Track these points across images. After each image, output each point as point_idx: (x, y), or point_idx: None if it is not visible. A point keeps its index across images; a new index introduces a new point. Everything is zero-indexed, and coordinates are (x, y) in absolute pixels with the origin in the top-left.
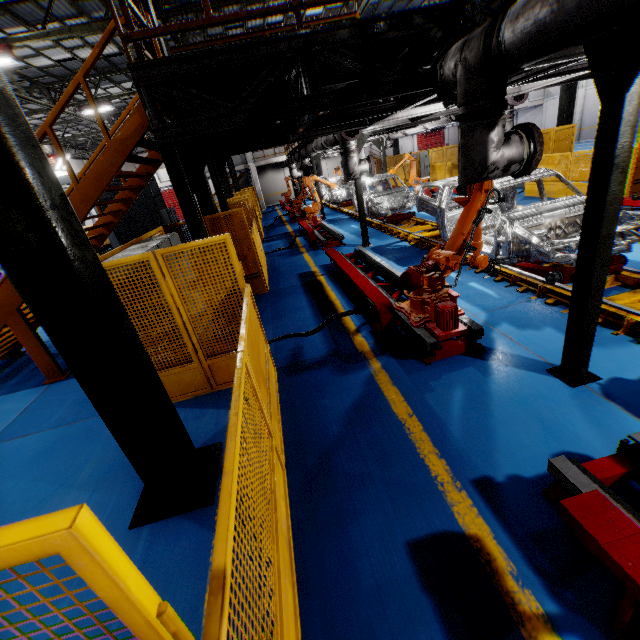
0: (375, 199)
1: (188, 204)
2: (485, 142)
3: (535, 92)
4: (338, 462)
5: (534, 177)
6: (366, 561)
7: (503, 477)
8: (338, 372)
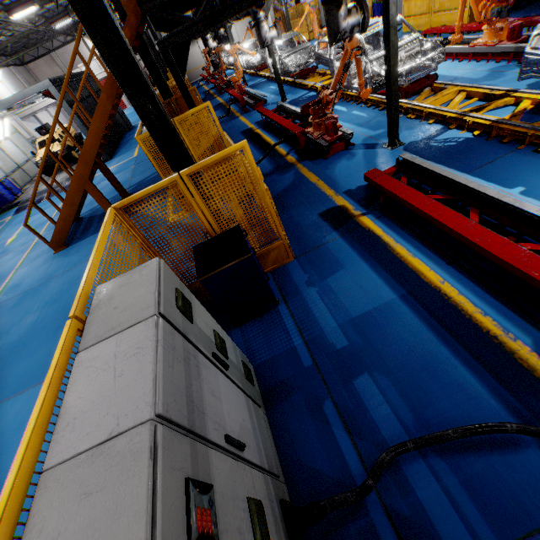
0: (285, 59)
1: (183, 87)
2: (337, 18)
3: None
4: (288, 203)
5: None
6: (304, 222)
7: (355, 188)
8: (281, 174)
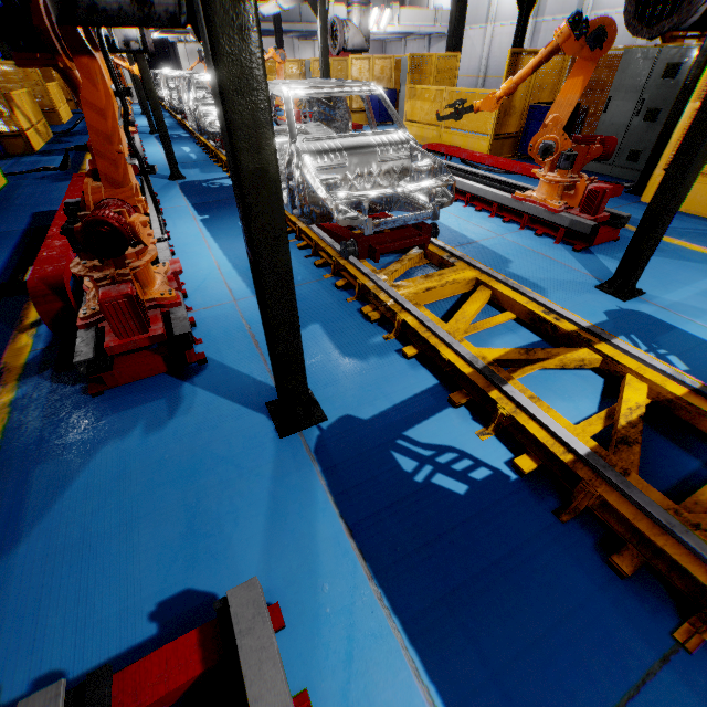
0: (205, 108)
1: None
2: None
3: (448, 16)
4: None
5: (347, 90)
6: None
7: (24, 683)
8: None
